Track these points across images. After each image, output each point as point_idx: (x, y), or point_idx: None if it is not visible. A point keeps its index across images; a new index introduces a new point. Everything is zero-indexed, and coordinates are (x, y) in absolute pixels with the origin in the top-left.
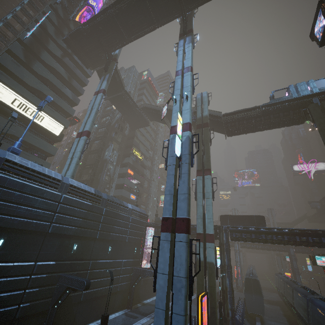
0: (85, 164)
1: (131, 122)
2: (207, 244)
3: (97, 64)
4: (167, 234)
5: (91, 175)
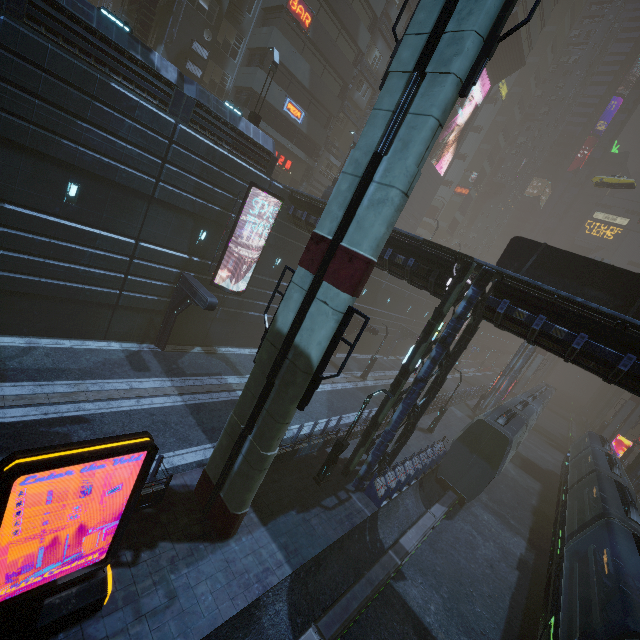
0: None
1: None
2: (323, 288)
3: None
4: None
5: None
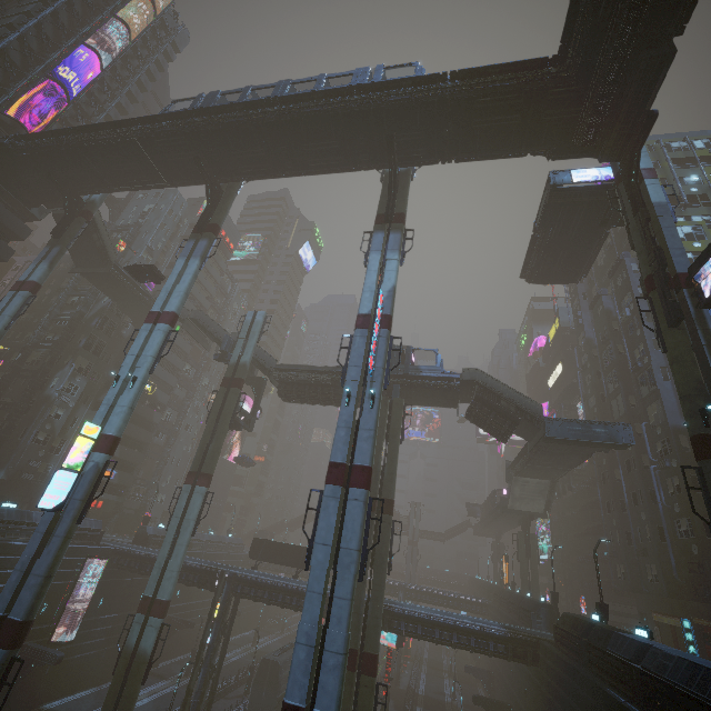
0: None
1: (136, 317)
2: (150, 619)
3: (55, 203)
4: None
5: (1, 430)
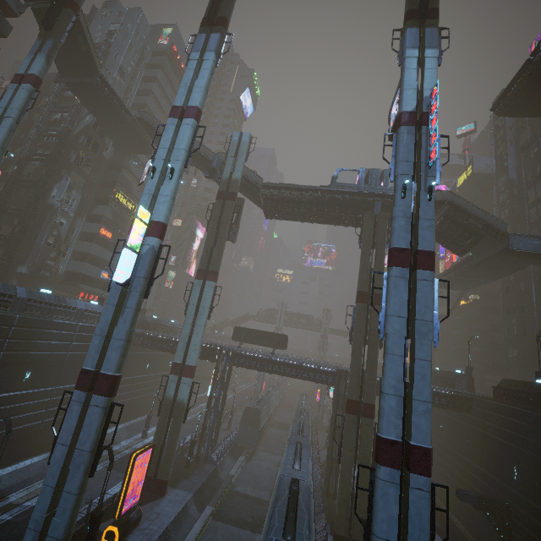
0: (6, 205)
1: (117, 138)
2: (183, 379)
3: None
4: (81, 394)
5: (16, 232)
